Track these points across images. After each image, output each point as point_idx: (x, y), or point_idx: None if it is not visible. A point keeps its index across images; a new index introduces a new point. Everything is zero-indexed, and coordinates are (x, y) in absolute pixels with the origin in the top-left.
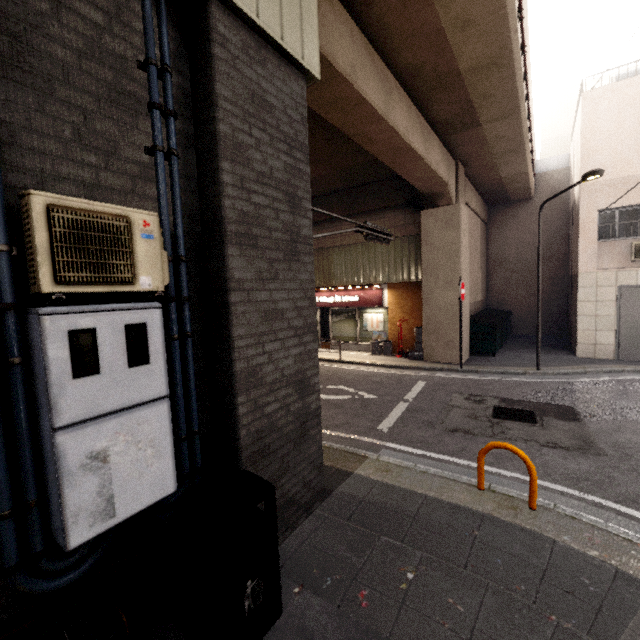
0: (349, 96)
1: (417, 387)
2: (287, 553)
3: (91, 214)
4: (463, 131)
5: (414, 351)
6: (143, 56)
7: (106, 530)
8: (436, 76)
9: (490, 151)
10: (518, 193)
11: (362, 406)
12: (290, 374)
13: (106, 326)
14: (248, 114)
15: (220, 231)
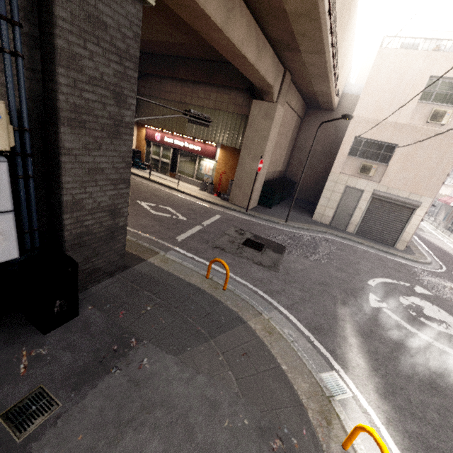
0: (194, 7)
1: (214, 218)
2: (92, 292)
3: None
4: (290, 52)
5: (225, 194)
6: None
7: None
8: (270, 7)
9: (307, 71)
10: (325, 104)
11: (174, 223)
12: (105, 205)
13: None
14: (84, 31)
15: (55, 115)
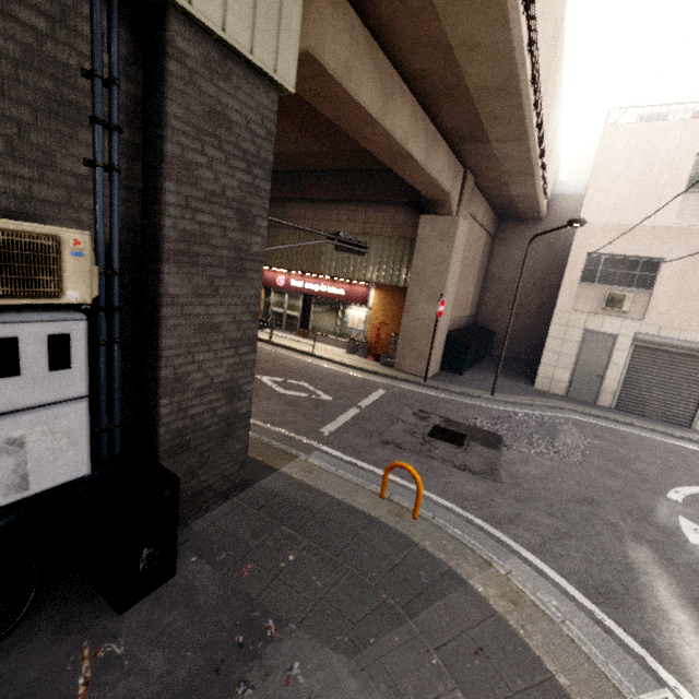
0: (341, 96)
1: (375, 395)
2: (195, 530)
3: (19, 233)
4: (473, 143)
5: (387, 357)
6: (89, 63)
7: (20, 500)
8: (444, 86)
9: (500, 168)
10: (528, 212)
11: (315, 407)
12: (221, 382)
13: (29, 335)
14: (202, 132)
15: (158, 249)
